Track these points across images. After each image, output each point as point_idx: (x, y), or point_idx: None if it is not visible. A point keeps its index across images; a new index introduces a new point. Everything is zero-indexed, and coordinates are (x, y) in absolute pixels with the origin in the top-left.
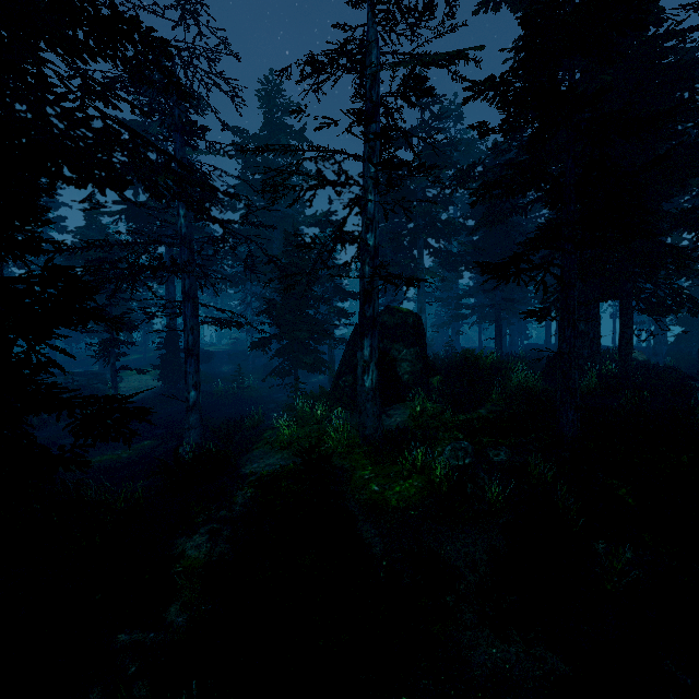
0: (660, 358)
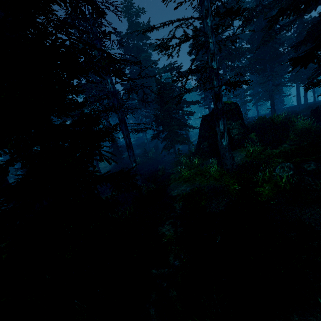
0: None
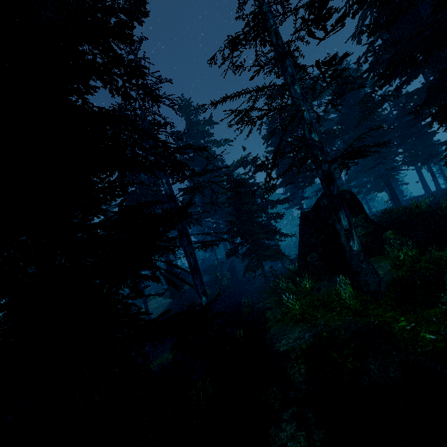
0: None
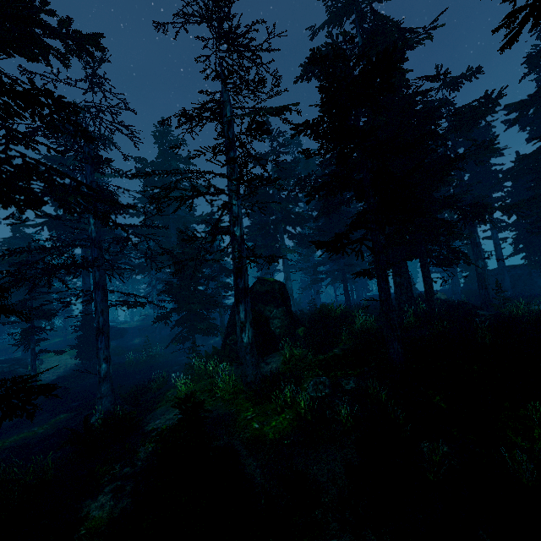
0: (458, 296)
